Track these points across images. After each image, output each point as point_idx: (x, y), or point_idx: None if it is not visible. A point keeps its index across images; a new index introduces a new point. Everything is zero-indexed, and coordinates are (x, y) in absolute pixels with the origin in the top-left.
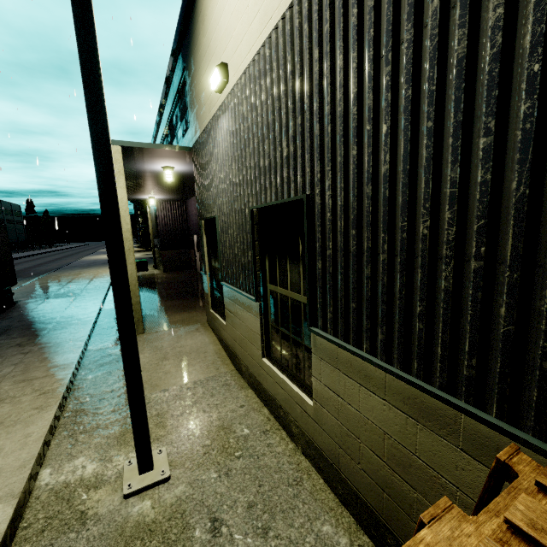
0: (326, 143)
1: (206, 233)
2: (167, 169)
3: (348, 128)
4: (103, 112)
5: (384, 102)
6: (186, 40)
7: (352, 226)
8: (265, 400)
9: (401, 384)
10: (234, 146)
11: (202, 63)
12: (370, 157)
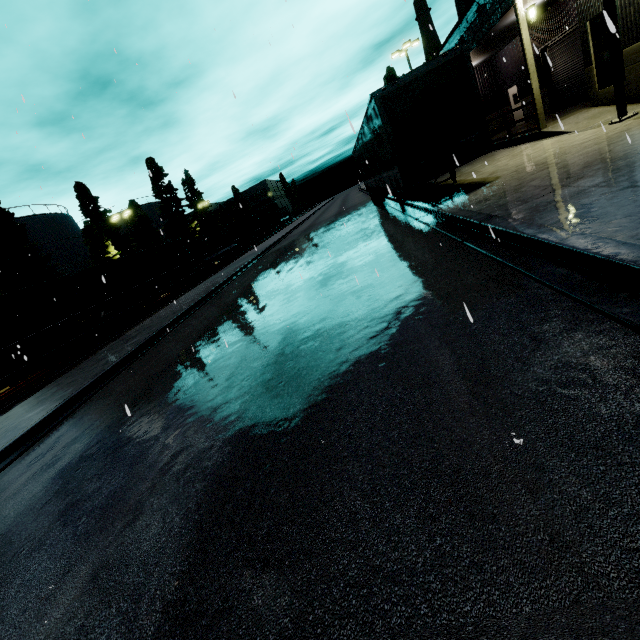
0: None
1: (591, 31)
2: (531, 8)
3: None
4: None
5: None
6: None
7: None
8: None
9: None
10: None
11: None
12: None
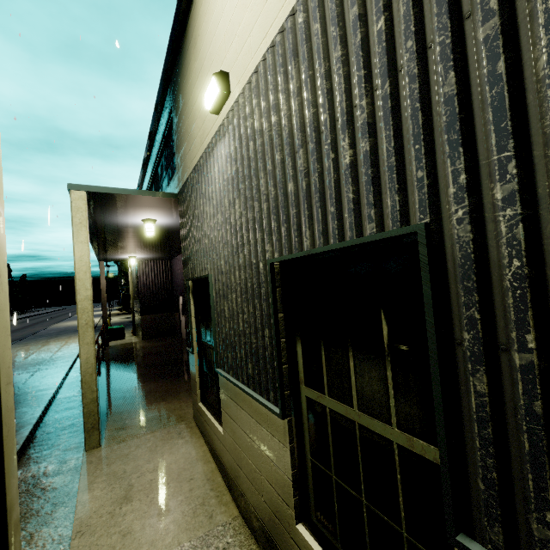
0: (488, 100)
1: (194, 297)
2: (148, 222)
3: None
4: None
5: None
6: (174, 77)
7: None
8: None
9: None
10: (238, 176)
11: (192, 92)
12: None
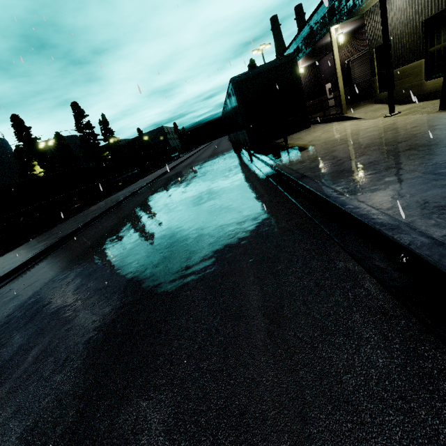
0: None
1: (375, 55)
2: (341, 34)
3: None
4: (386, 8)
5: None
6: None
7: None
8: (426, 98)
9: None
10: None
11: None
12: None
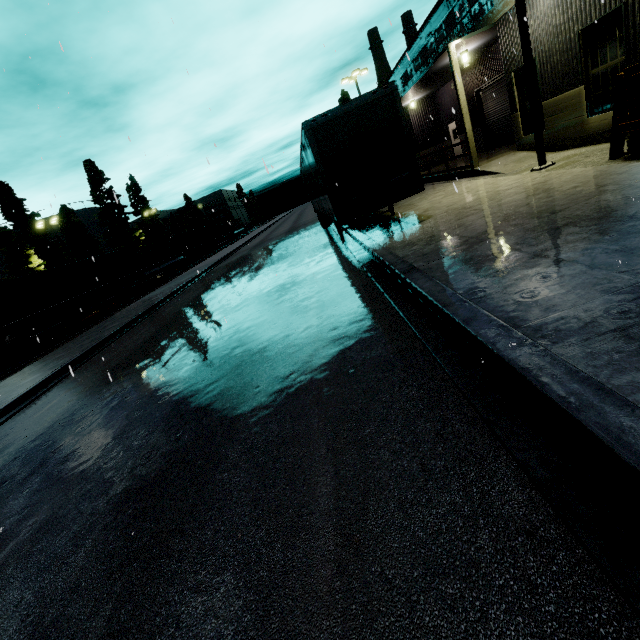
0: None
1: (515, 82)
2: (464, 53)
3: None
4: (525, 13)
5: None
6: None
7: None
8: (590, 142)
9: None
10: (559, 0)
11: None
12: None
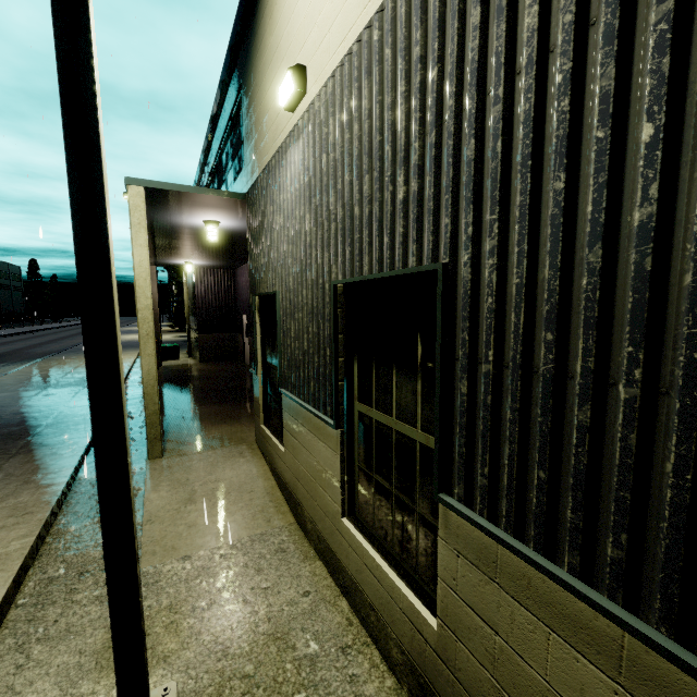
0: (489, 171)
1: (260, 315)
2: (211, 224)
3: (545, 140)
4: (92, 105)
5: (649, 77)
6: (245, 46)
7: (546, 325)
8: (343, 585)
9: (669, 667)
10: (310, 188)
11: (266, 74)
12: (602, 192)
